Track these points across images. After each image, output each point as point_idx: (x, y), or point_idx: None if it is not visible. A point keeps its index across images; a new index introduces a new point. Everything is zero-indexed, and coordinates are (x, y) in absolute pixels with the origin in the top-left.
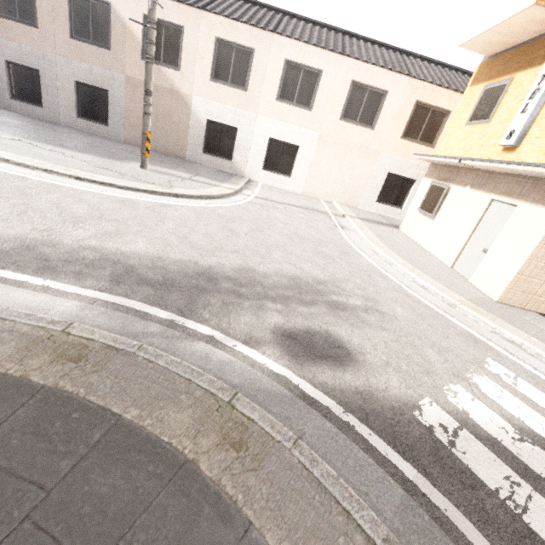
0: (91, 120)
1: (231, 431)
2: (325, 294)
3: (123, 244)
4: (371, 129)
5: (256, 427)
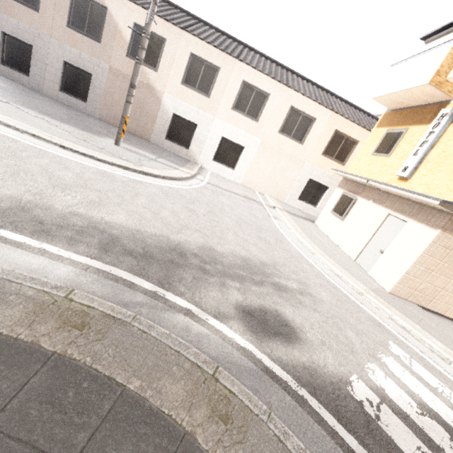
0: (72, 95)
1: (217, 403)
2: (270, 276)
3: (107, 214)
4: (301, 144)
5: (237, 400)
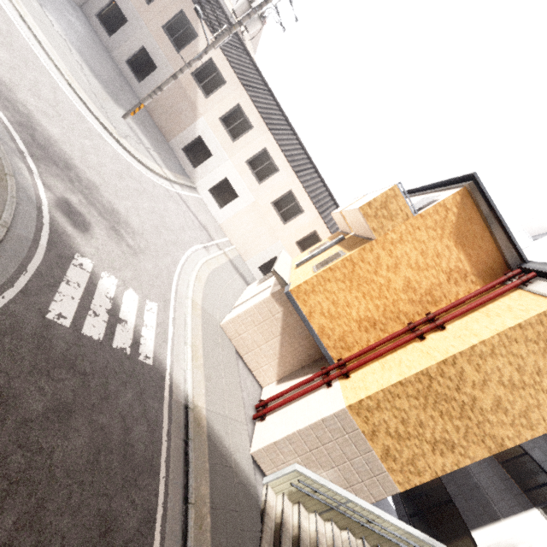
0: (133, 71)
1: None
2: (120, 227)
3: (46, 122)
4: (283, 224)
5: (6, 184)
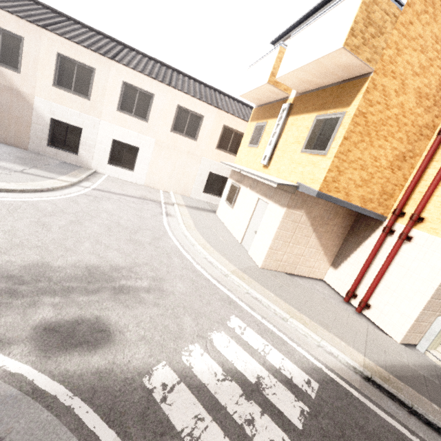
0: None
1: None
2: (116, 280)
3: None
4: (195, 141)
5: None
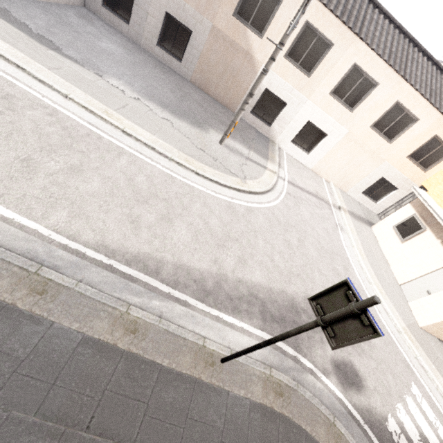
0: (168, 51)
1: (337, 439)
2: None
3: (251, 274)
4: (389, 143)
5: (343, 437)
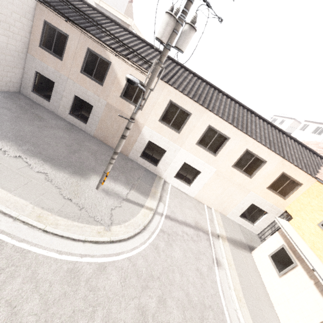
0: (77, 117)
1: None
2: None
3: None
4: (249, 178)
5: None
